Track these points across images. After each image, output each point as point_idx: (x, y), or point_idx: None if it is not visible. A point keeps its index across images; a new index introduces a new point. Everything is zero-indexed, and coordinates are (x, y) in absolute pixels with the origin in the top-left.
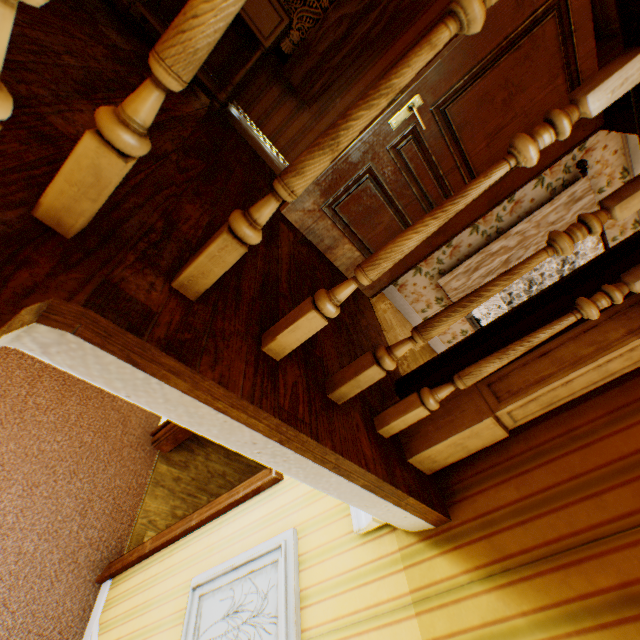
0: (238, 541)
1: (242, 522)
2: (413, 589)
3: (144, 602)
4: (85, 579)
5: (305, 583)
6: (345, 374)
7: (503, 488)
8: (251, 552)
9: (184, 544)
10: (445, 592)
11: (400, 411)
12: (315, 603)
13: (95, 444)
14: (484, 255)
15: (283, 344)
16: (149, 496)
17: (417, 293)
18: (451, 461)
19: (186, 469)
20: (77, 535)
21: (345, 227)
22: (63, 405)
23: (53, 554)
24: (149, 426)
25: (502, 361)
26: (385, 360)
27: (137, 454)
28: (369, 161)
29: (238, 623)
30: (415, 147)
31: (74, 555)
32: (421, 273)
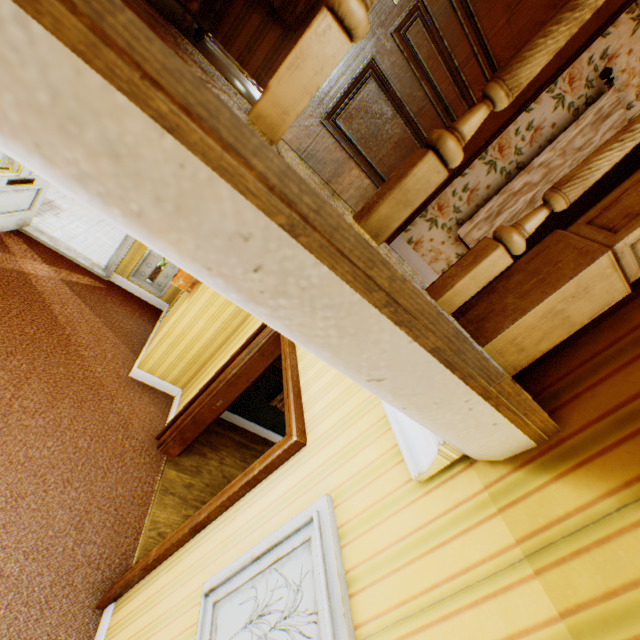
0: (257, 528)
1: (261, 504)
2: (521, 537)
3: (149, 623)
4: (83, 605)
5: (351, 561)
6: (383, 191)
7: (638, 367)
8: (274, 536)
9: (194, 545)
10: (579, 531)
11: (467, 265)
12: (369, 586)
13: (92, 449)
14: (506, 196)
15: (281, 103)
16: (157, 505)
17: (435, 250)
18: (544, 349)
19: (198, 475)
20: (72, 553)
21: (349, 146)
22: (54, 408)
23: (43, 576)
24: (154, 429)
25: (624, 144)
26: (447, 139)
27: (141, 459)
28: (370, 52)
29: (264, 630)
30: (423, 28)
31: (69, 576)
32: (437, 226)
